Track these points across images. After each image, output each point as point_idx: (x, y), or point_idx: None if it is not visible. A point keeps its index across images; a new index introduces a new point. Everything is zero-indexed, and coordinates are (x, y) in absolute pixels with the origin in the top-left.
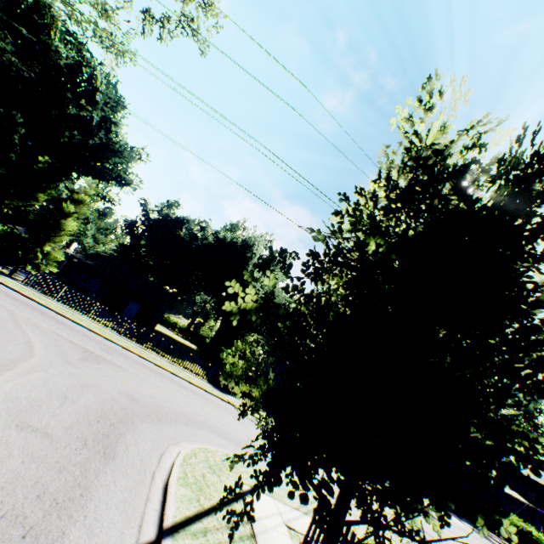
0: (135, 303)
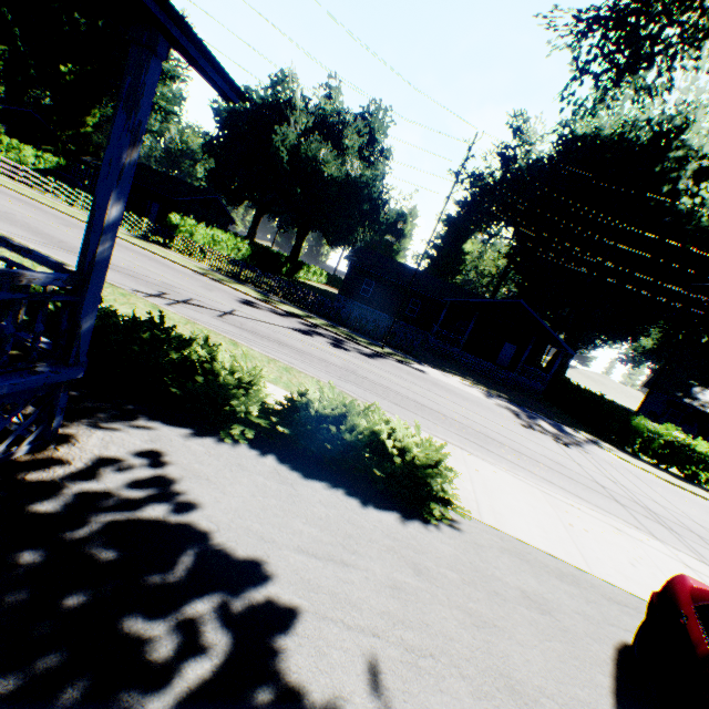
0: (154, 203)
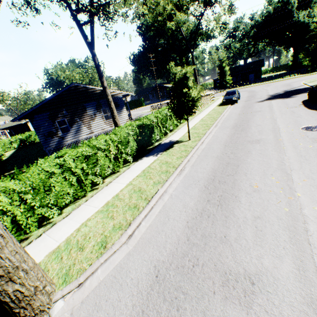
0: (251, 75)
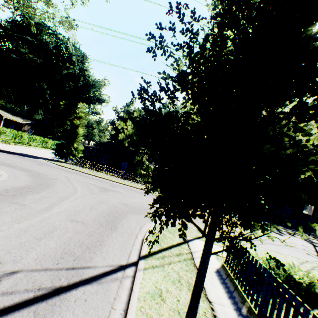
0: (125, 162)
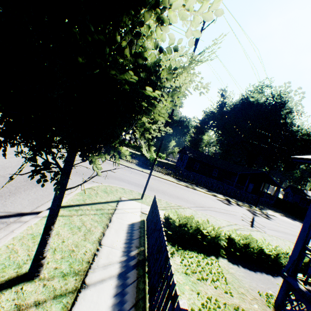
0: None
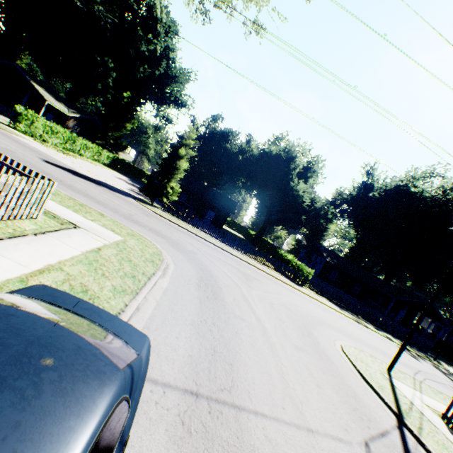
0: (211, 211)
